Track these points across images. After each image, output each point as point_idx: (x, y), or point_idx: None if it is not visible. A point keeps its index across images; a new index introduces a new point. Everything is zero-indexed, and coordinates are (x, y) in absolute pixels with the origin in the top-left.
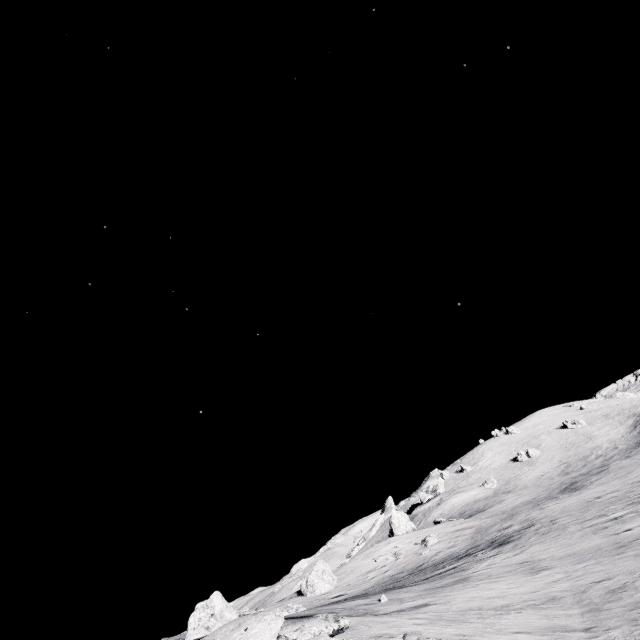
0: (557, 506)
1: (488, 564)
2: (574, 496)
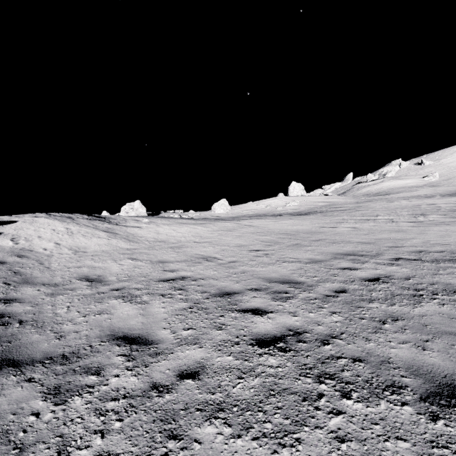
0: (400, 203)
1: (250, 222)
2: (434, 199)
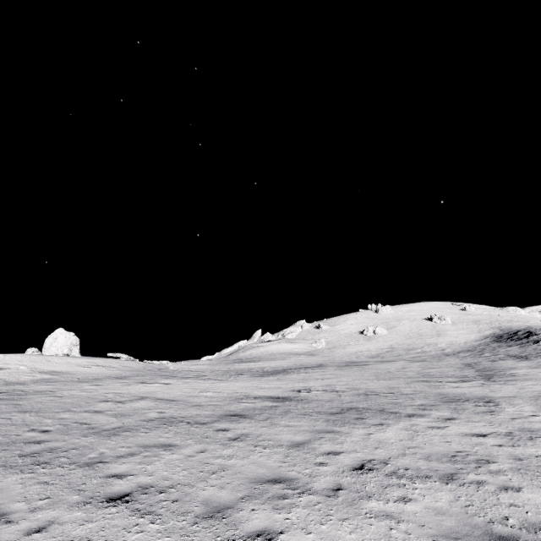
0: (134, 388)
1: None
2: (211, 382)
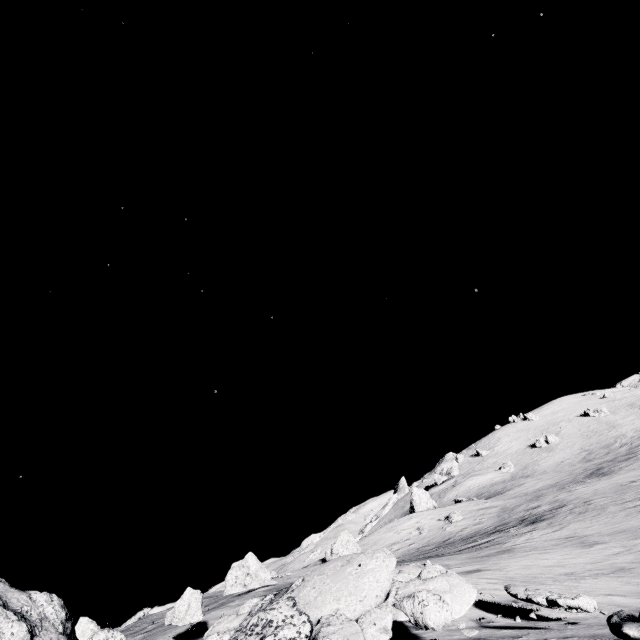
0: (587, 489)
1: (526, 539)
2: (604, 480)
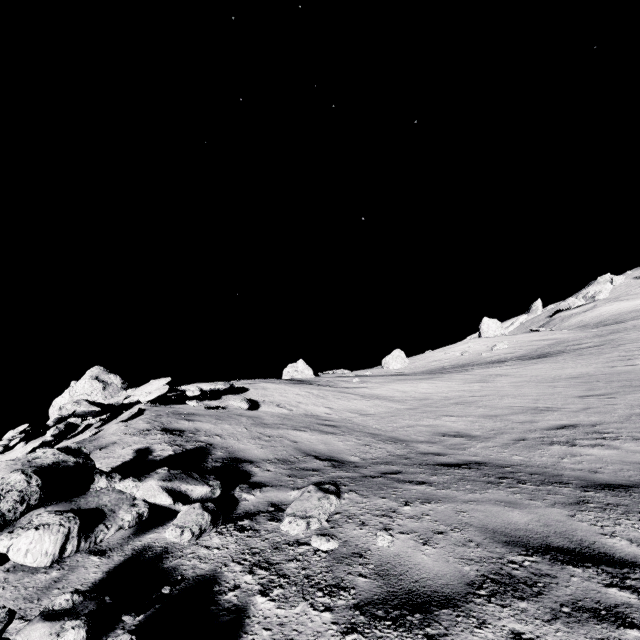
0: None
1: (482, 371)
2: None
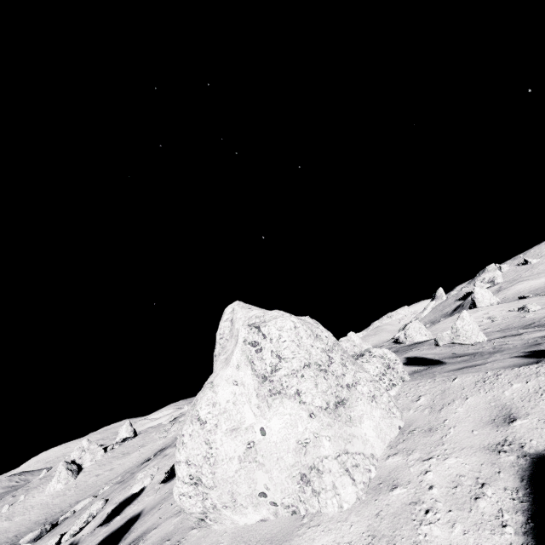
0: None
1: None
2: None
